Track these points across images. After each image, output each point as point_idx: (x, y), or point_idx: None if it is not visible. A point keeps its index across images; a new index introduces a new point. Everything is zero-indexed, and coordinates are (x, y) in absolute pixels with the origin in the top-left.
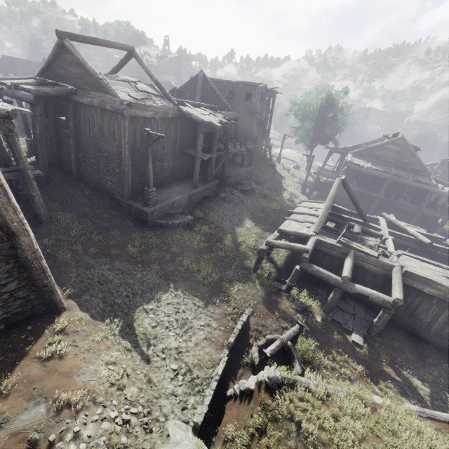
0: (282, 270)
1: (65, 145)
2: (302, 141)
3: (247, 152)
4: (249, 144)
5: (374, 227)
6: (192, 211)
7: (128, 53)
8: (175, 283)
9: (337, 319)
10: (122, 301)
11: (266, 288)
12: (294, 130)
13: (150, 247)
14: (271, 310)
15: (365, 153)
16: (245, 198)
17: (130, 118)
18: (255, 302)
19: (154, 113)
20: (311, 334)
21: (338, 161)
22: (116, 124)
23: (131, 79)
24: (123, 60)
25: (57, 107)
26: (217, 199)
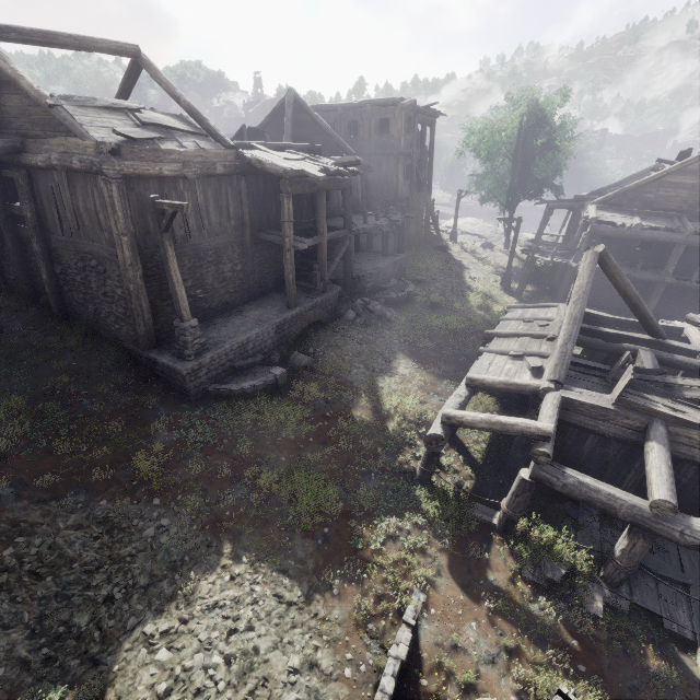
0: (485, 469)
1: (33, 255)
2: (492, 197)
3: (393, 229)
4: (394, 214)
5: (680, 349)
6: (288, 355)
7: (130, 62)
8: (235, 541)
9: (644, 603)
10: (91, 617)
11: (455, 524)
12: (476, 180)
13: (188, 450)
14: (471, 591)
15: (622, 200)
16: (394, 314)
17: (120, 180)
18: (430, 571)
19: (181, 166)
20: (585, 663)
21: (563, 224)
22: (97, 197)
23: (128, 104)
24: (125, 79)
25: (5, 184)
26: (339, 323)
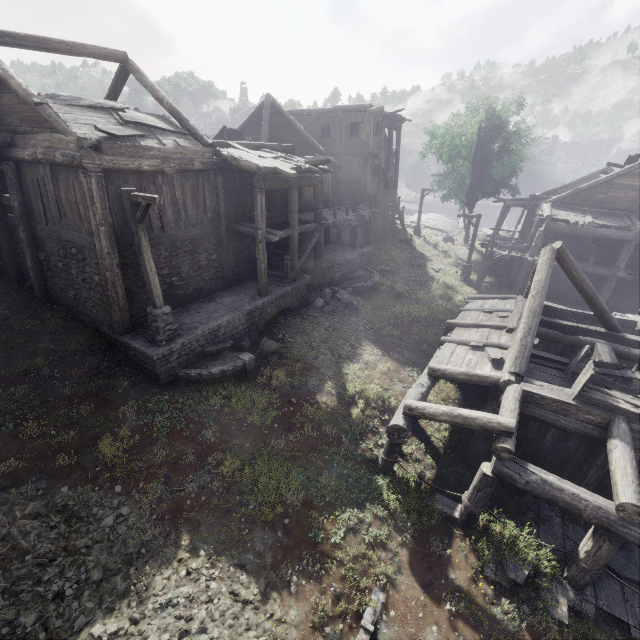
0: (447, 458)
1: (20, 243)
2: (453, 196)
3: (361, 223)
4: (362, 209)
5: (636, 342)
6: (257, 340)
7: (119, 67)
8: (193, 532)
9: (610, 609)
10: (38, 616)
11: (416, 517)
12: (438, 180)
13: (154, 435)
14: (432, 591)
15: (575, 200)
16: (361, 302)
17: (100, 174)
18: (390, 568)
19: (160, 161)
20: None
21: (519, 221)
22: (78, 189)
23: (113, 104)
24: (114, 82)
25: None
26: (308, 311)
